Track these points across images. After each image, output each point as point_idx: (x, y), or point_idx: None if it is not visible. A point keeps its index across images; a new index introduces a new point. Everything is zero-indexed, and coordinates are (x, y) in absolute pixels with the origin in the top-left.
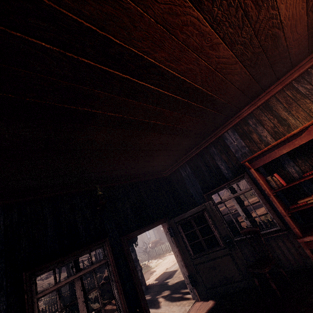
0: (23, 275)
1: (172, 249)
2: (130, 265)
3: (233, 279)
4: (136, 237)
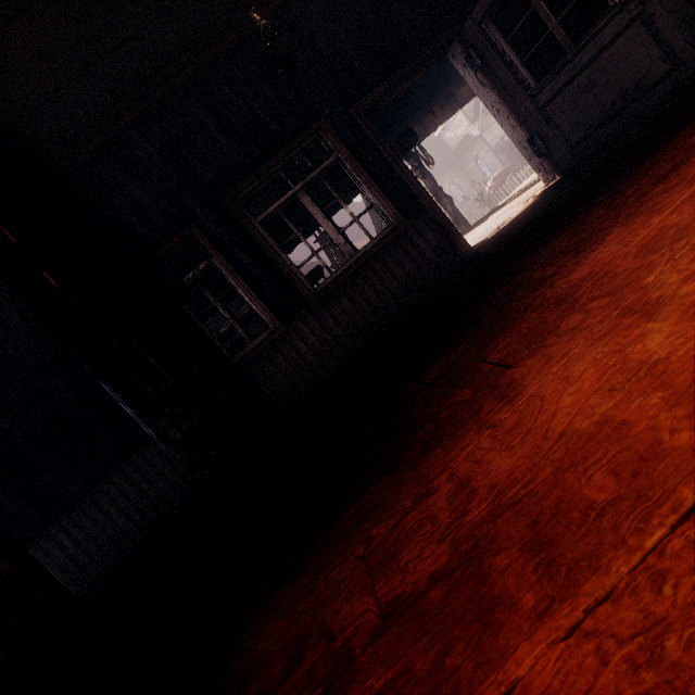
0: (225, 204)
1: (484, 104)
2: (384, 152)
3: (642, 85)
4: (413, 136)
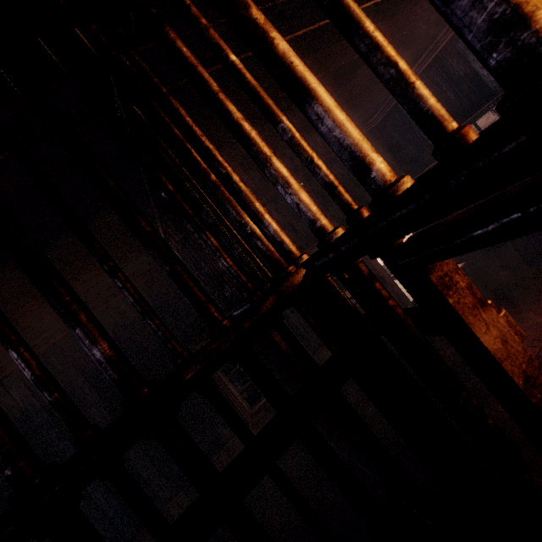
0: None
1: None
2: None
3: None
4: None
